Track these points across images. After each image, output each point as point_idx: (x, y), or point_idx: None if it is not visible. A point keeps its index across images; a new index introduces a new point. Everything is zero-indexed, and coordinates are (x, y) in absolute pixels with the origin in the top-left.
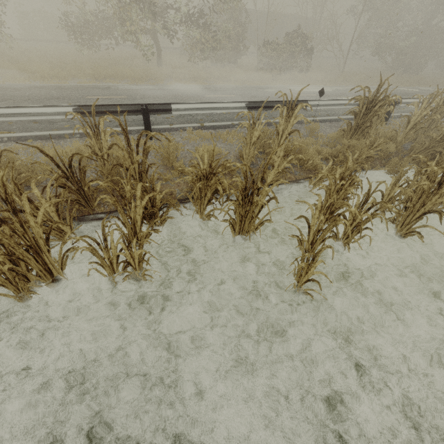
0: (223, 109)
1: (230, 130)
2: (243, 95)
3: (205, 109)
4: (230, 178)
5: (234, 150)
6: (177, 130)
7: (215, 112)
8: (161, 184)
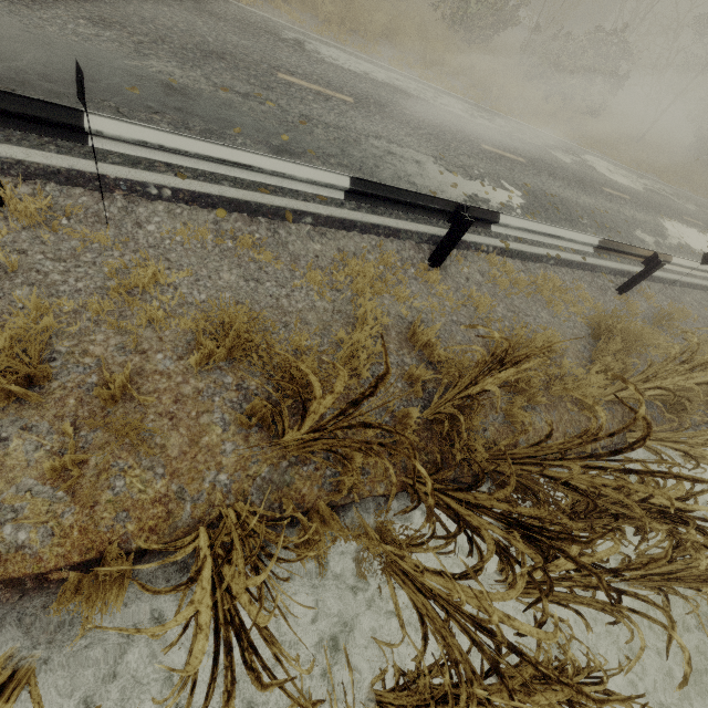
0: (562, 240)
1: (544, 268)
2: (535, 163)
3: (539, 233)
4: (586, 421)
5: (568, 335)
6: (469, 249)
7: (551, 241)
8: (499, 424)
